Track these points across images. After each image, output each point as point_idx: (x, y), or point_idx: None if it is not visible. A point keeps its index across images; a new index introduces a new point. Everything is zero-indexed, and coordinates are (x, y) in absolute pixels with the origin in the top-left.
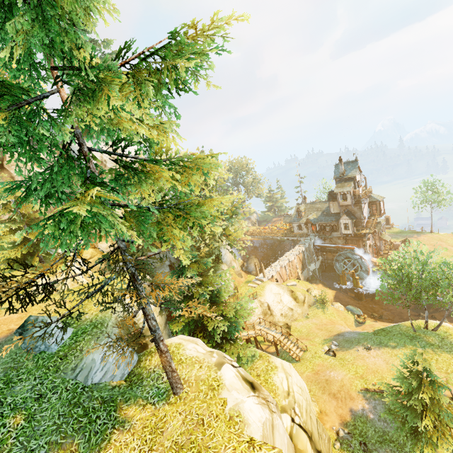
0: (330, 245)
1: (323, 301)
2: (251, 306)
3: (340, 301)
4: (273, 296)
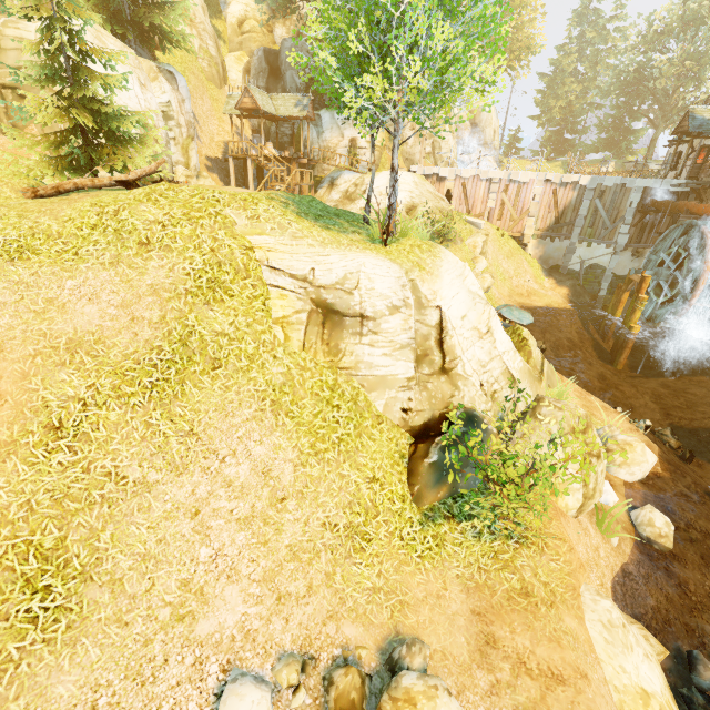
0: (670, 201)
1: (434, 221)
2: (345, 177)
3: (537, 313)
4: (384, 182)
